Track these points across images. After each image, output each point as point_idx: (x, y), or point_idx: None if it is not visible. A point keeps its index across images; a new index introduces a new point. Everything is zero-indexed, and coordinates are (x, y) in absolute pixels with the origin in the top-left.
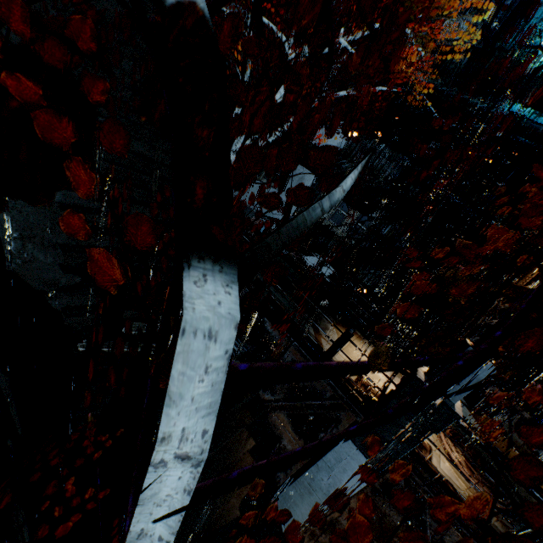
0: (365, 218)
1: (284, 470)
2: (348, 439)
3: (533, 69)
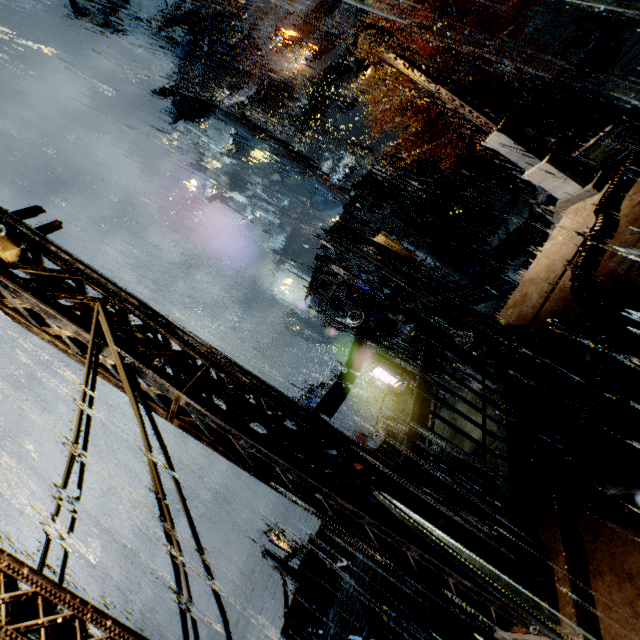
0: None
1: None
2: None
3: None
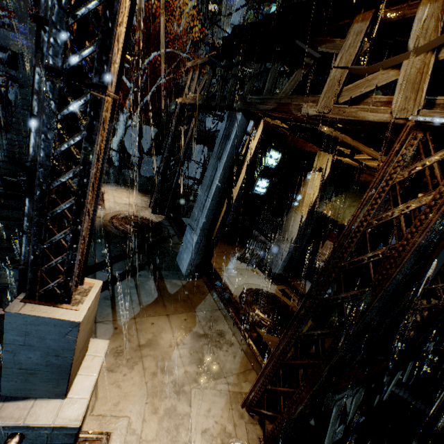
0: None
1: None
2: None
3: None
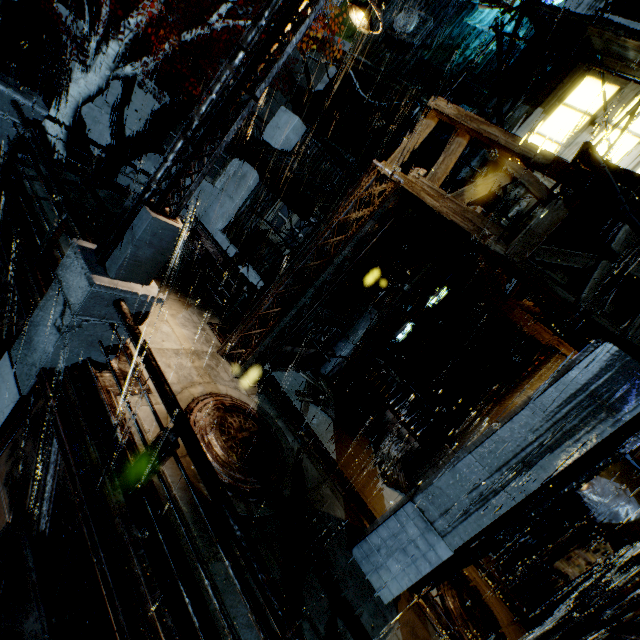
0: (304, 223)
1: None
2: (7, 353)
3: (469, 61)
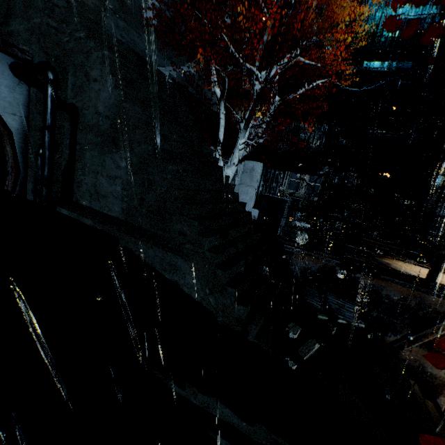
0: (315, 177)
1: (441, 394)
2: None
3: (389, 38)
